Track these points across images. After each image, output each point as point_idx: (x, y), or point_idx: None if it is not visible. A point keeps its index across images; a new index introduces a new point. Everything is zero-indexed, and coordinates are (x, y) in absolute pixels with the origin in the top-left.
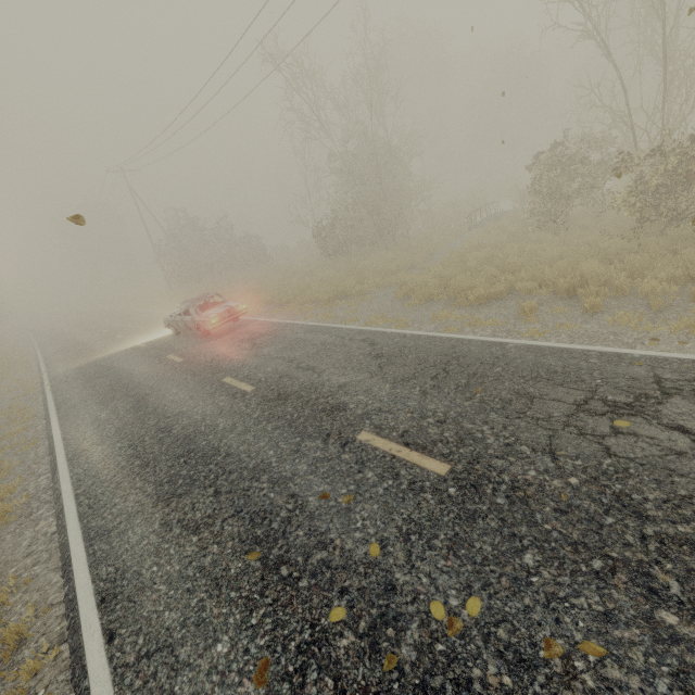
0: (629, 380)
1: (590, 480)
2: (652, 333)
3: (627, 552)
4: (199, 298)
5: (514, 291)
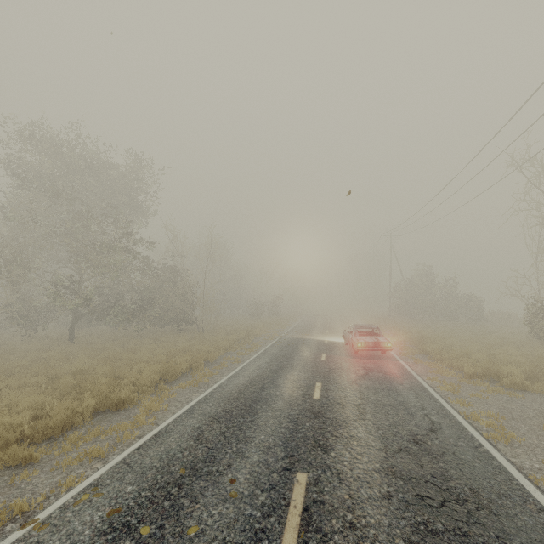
0: None
1: None
2: None
3: None
4: (363, 325)
5: None
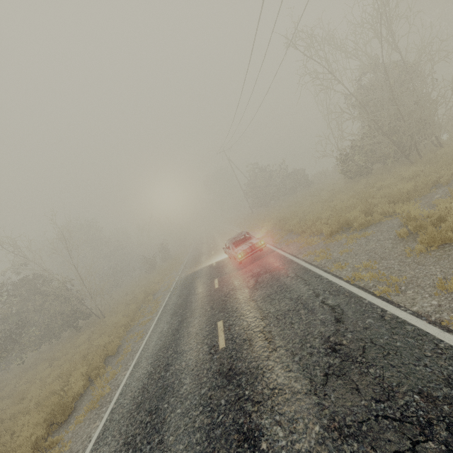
0: None
1: None
2: None
3: None
4: (235, 237)
5: None
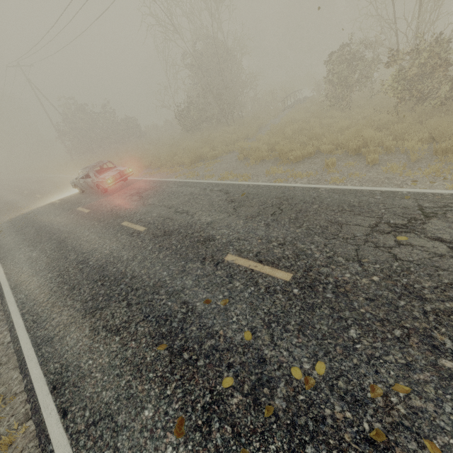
0: (402, 209)
1: (386, 277)
2: (412, 177)
3: (415, 323)
4: (95, 164)
5: (319, 152)
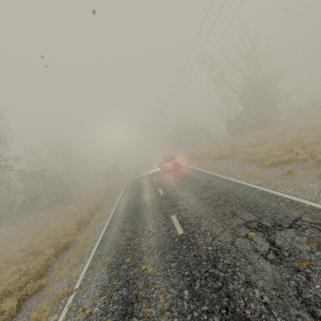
0: (283, 216)
1: (214, 249)
2: None
3: (197, 273)
4: (166, 157)
5: (298, 159)
